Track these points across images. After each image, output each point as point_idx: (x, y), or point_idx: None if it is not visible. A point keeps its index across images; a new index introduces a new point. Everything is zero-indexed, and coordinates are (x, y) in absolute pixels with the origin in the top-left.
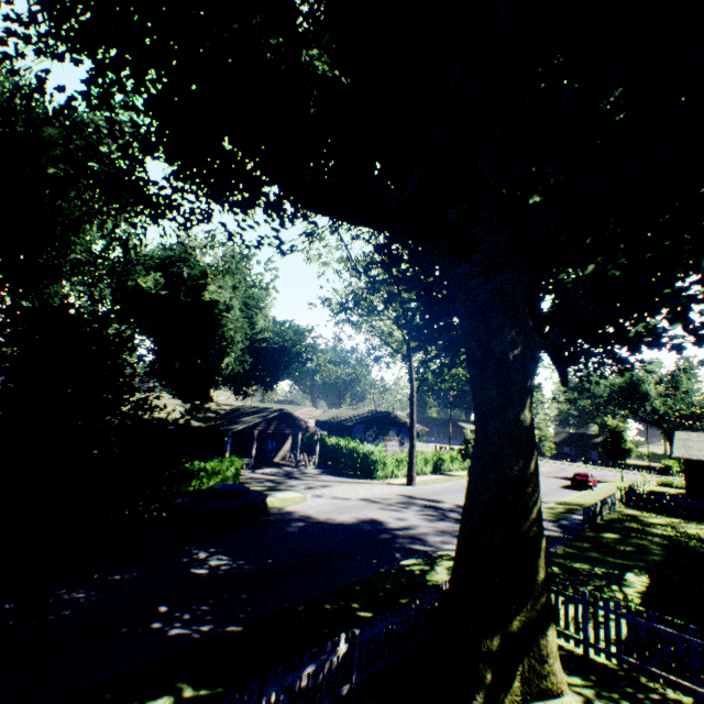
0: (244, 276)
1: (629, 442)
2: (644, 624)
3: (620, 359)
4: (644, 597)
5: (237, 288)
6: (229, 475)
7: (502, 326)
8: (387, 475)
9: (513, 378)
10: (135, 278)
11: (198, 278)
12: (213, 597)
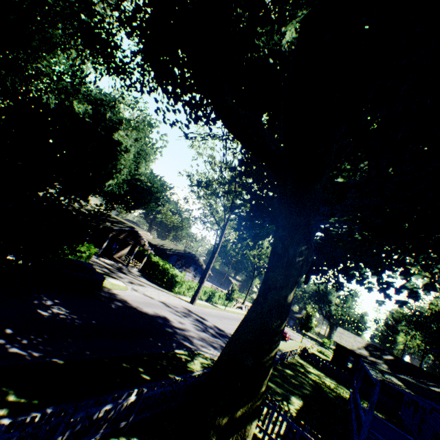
0: (145, 136)
1: (313, 323)
2: (301, 431)
3: (340, 282)
4: (298, 413)
5: (137, 141)
6: (84, 255)
7: (299, 241)
8: (180, 292)
9: (293, 273)
10: (73, 101)
11: (115, 122)
12: (49, 334)
